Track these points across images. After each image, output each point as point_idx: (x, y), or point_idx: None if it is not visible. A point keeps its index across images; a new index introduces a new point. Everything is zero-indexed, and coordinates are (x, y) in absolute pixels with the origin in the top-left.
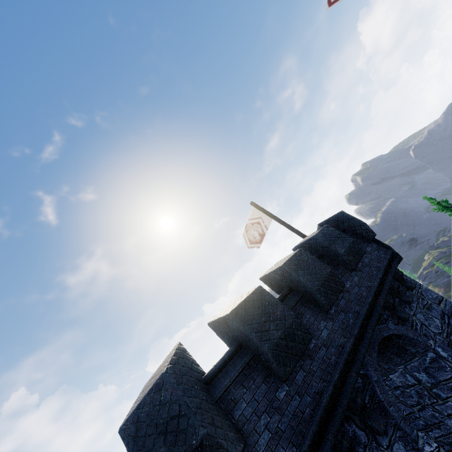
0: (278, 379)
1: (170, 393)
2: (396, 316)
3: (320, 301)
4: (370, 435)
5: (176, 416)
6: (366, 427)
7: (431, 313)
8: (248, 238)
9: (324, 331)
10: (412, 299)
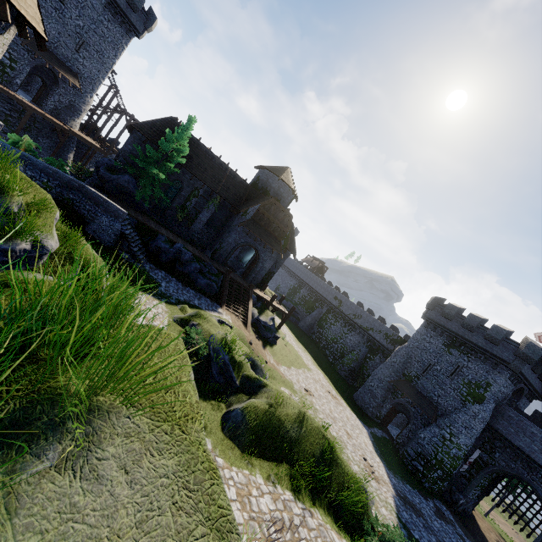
0: (531, 367)
1: (541, 353)
2: (525, 394)
3: (541, 376)
4: (514, 383)
5: (538, 354)
6: (515, 382)
7: (523, 404)
8: (541, 335)
9: (534, 376)
10: (529, 400)
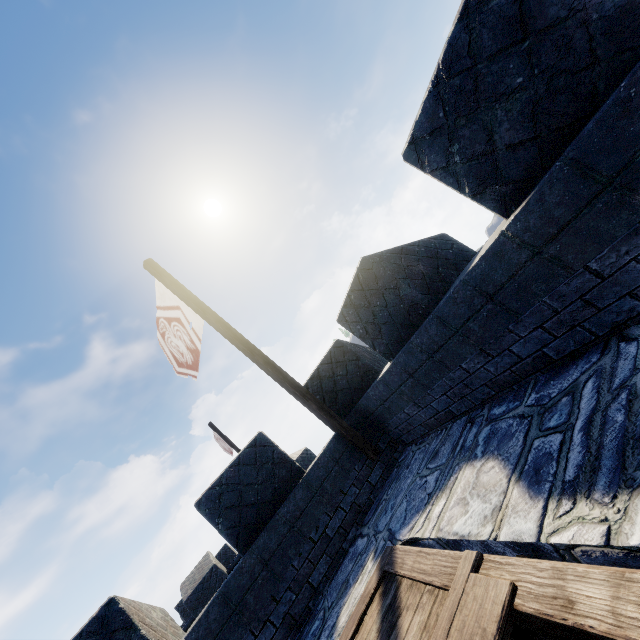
0: None
1: None
2: None
3: None
4: None
5: None
6: None
7: None
8: (220, 444)
9: None
10: None
